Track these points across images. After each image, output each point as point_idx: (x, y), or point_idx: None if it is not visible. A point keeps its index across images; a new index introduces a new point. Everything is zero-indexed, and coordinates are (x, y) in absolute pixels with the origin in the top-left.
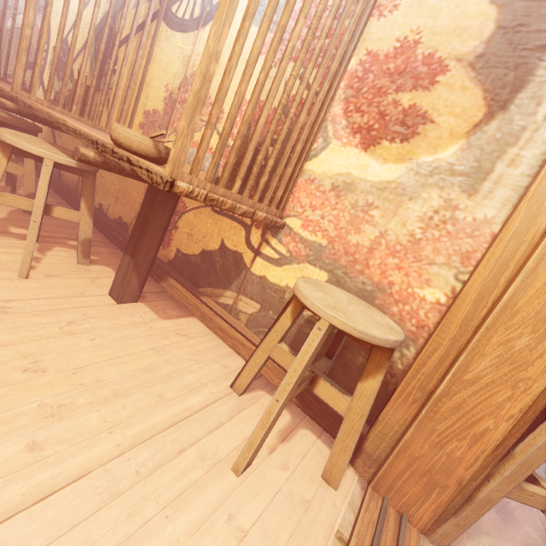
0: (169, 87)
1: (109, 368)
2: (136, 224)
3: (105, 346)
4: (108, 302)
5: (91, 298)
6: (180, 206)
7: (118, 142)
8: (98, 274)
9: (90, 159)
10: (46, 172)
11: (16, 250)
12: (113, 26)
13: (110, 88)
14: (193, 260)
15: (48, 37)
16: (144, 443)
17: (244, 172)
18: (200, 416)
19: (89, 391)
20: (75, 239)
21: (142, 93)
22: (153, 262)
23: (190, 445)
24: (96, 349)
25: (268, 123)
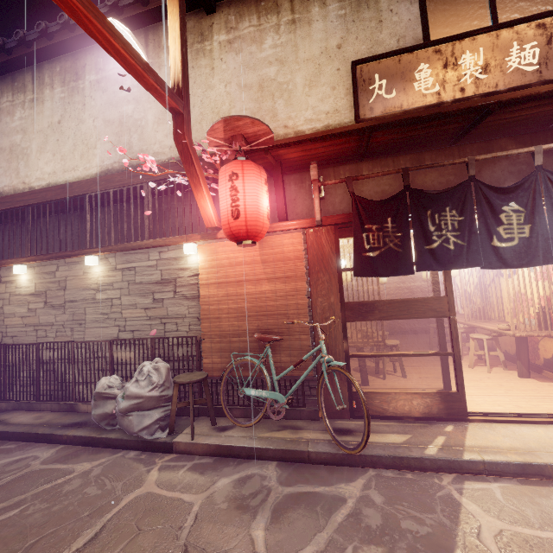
0: (511, 297)
1: (520, 387)
2: (516, 350)
3: (518, 385)
4: (518, 378)
5: (511, 377)
6: (536, 340)
7: (499, 329)
8: (512, 372)
9: (494, 335)
10: (484, 342)
11: (483, 368)
12: (483, 281)
13: (490, 303)
14: (551, 360)
15: (458, 290)
16: (532, 396)
17: (537, 325)
18: (552, 397)
19: (515, 389)
20: (499, 364)
21: (503, 302)
22: (529, 361)
23: (547, 399)
24: (516, 385)
25: (549, 301)
